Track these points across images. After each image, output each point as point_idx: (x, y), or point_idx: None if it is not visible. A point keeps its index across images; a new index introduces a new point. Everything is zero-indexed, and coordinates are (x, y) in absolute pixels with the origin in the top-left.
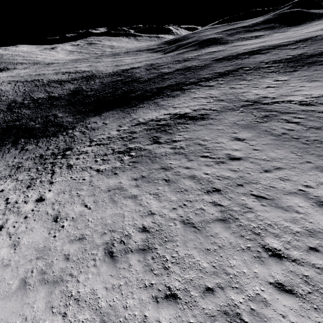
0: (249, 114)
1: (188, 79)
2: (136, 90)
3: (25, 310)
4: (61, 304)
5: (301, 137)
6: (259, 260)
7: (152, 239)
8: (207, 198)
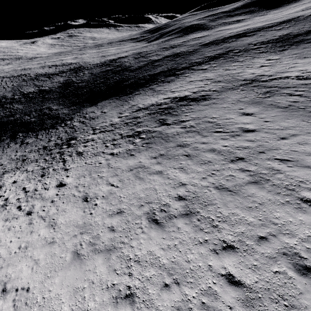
0: (250, 91)
1: (180, 65)
2: (128, 78)
3: (89, 275)
4: (123, 266)
5: (307, 107)
6: (300, 210)
7: (192, 205)
8: (233, 166)
